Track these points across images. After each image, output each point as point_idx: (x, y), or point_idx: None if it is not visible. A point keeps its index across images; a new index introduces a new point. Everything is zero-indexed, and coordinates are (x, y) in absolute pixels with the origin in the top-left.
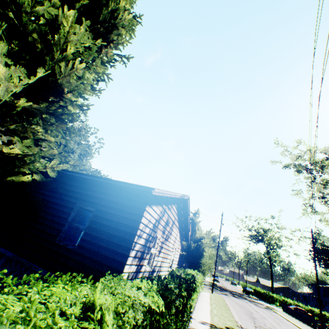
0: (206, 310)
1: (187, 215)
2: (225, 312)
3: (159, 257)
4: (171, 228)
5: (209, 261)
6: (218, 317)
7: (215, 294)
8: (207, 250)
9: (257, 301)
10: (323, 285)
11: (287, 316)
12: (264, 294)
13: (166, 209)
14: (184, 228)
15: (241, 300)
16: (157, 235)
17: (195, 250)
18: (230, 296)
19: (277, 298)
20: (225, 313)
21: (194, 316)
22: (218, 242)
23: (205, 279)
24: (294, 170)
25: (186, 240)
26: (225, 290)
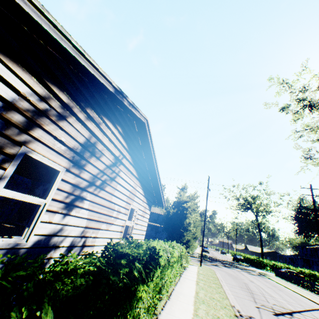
0: (189, 296)
1: (152, 158)
2: (217, 292)
3: (69, 217)
4: (114, 170)
5: (193, 229)
6: (206, 305)
7: (204, 267)
8: (191, 217)
9: (249, 268)
10: (310, 246)
11: (283, 282)
12: (254, 260)
13: (74, 111)
14: (153, 184)
15: (233, 270)
16: (36, 157)
17: (174, 217)
18: (220, 266)
19: (267, 263)
20: (217, 295)
21: (164, 316)
22: (205, 210)
23: (195, 251)
24: (294, 113)
25: (159, 203)
26: (215, 261)
